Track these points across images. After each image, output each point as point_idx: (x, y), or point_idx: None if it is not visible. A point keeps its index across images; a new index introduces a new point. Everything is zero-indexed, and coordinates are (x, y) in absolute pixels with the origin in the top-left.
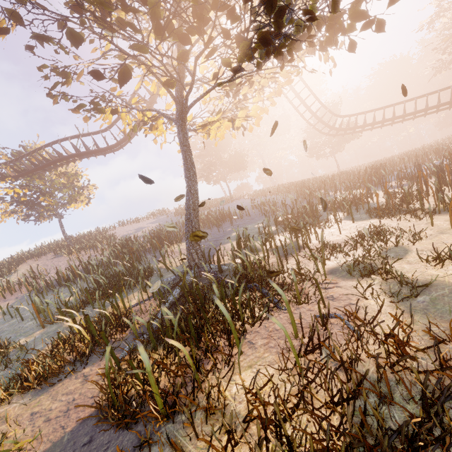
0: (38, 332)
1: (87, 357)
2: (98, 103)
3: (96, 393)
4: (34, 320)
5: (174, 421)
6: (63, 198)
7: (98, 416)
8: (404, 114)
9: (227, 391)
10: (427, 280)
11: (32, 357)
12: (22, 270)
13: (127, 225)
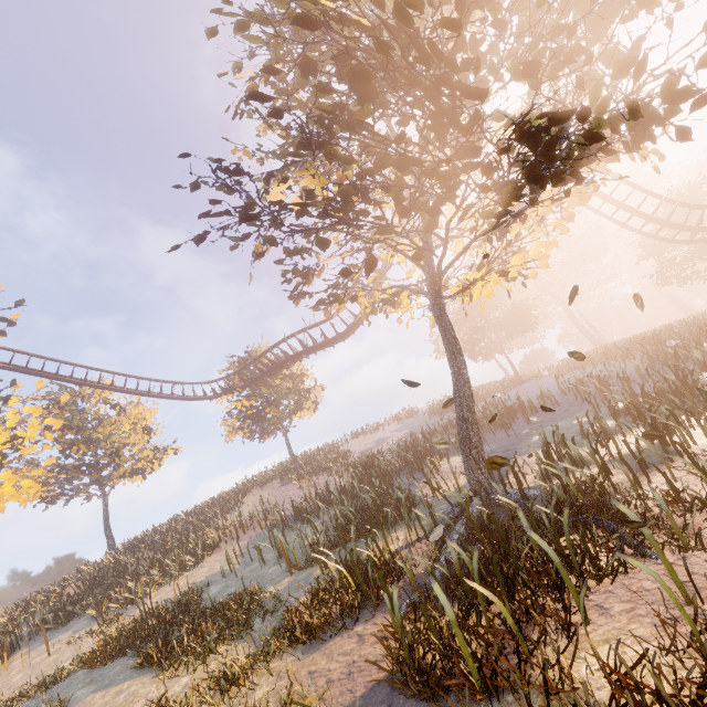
0: (286, 579)
1: (355, 612)
2: (337, 294)
3: (380, 657)
4: (277, 566)
5: (498, 701)
6: (289, 406)
7: (391, 682)
8: None
9: (573, 672)
10: None
11: (288, 608)
12: (249, 503)
13: (362, 436)
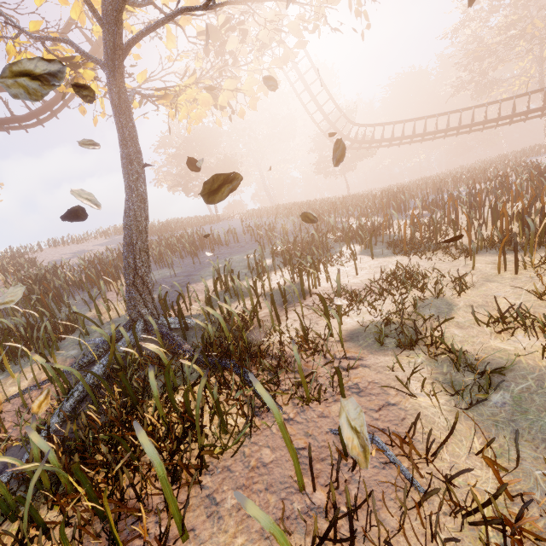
0: None
1: None
2: None
3: None
4: None
5: None
6: None
7: None
8: (424, 132)
9: None
10: (495, 359)
11: None
12: None
13: (62, 246)
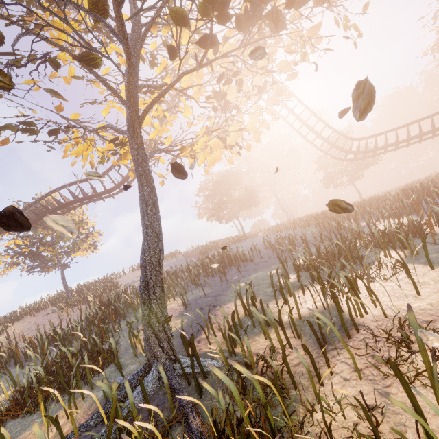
0: None
1: None
2: (33, 124)
3: None
4: None
5: None
6: (64, 246)
7: None
8: (433, 128)
9: None
10: None
11: None
12: (12, 330)
13: (137, 270)
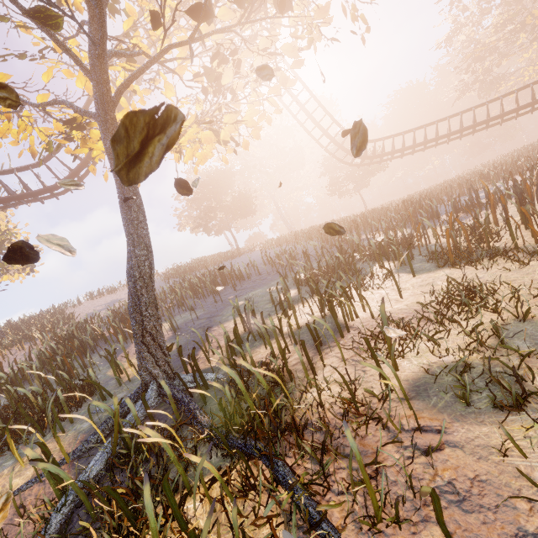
0: None
1: None
2: None
3: None
4: None
5: None
6: None
7: None
8: (437, 136)
9: None
10: None
11: None
12: None
13: (99, 298)
